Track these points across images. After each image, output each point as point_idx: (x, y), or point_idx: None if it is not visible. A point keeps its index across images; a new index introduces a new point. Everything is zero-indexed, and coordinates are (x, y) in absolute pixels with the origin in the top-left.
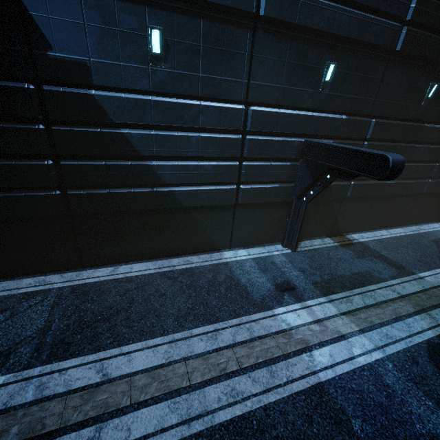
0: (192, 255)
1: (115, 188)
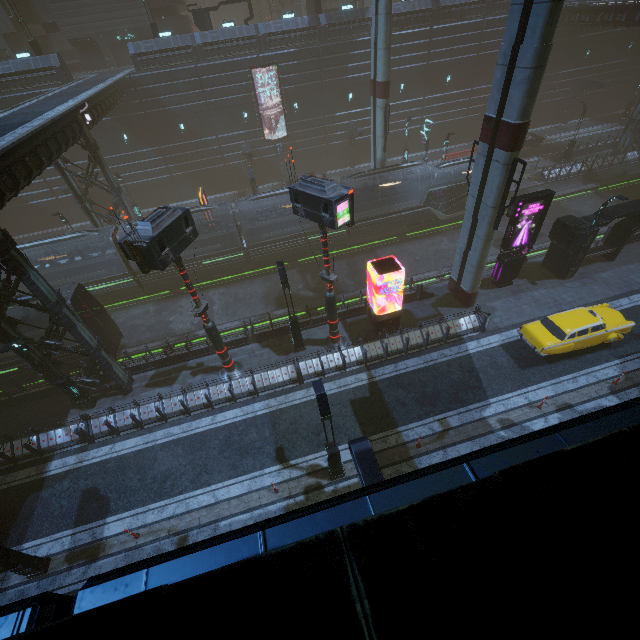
0: (58, 227)
1: (12, 206)
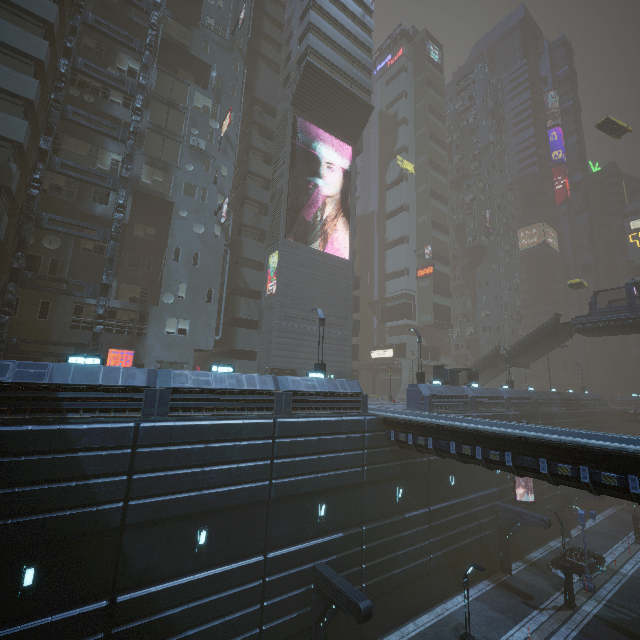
0: None
1: None
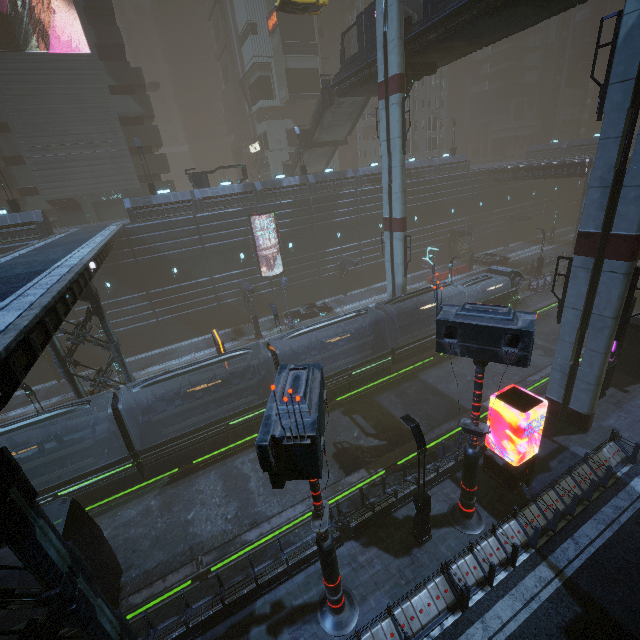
0: None
1: None
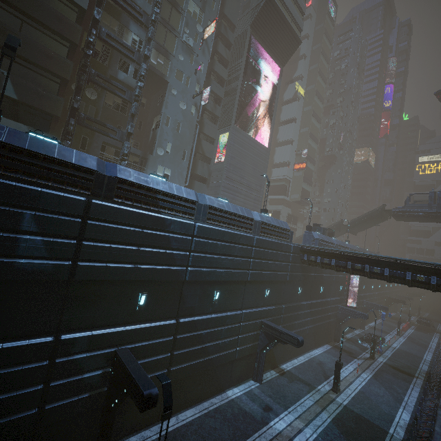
0: (211, 398)
1: (188, 361)
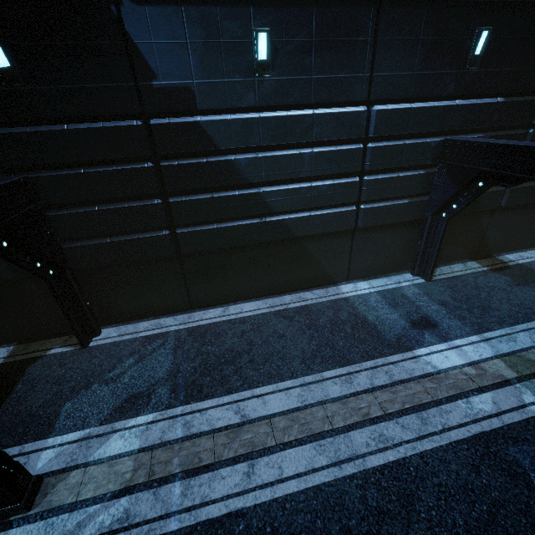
0: (304, 291)
1: (222, 222)
